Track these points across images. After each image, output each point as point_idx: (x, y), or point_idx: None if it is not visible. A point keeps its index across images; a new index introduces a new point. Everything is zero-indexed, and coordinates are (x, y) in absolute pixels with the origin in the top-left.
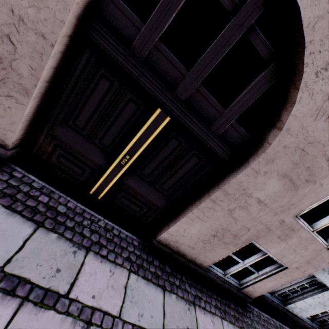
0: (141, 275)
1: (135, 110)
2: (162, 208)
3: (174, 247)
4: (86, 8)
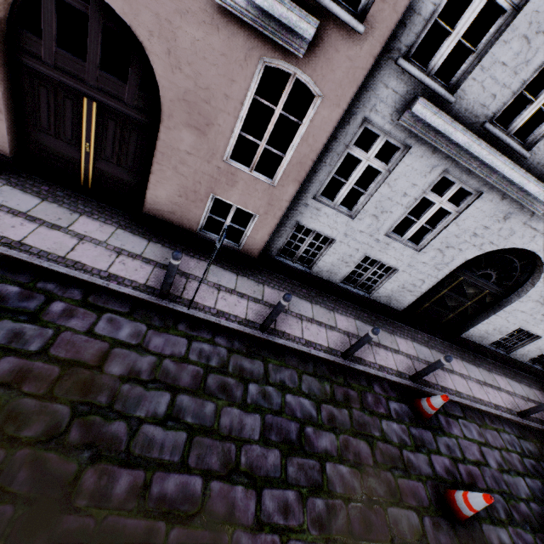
0: (128, 231)
1: (72, 104)
2: (139, 185)
3: (160, 216)
4: (5, 42)
